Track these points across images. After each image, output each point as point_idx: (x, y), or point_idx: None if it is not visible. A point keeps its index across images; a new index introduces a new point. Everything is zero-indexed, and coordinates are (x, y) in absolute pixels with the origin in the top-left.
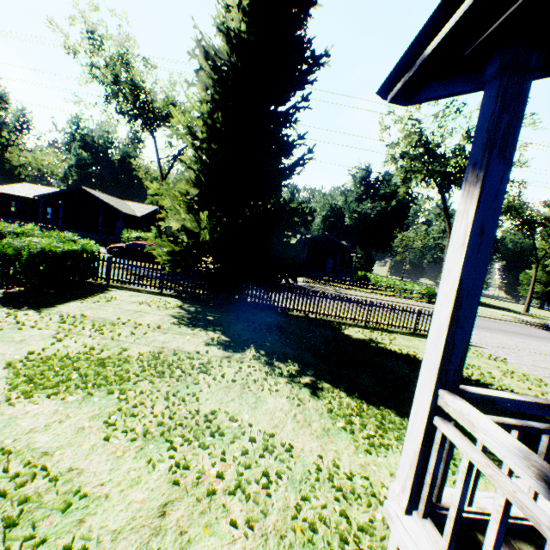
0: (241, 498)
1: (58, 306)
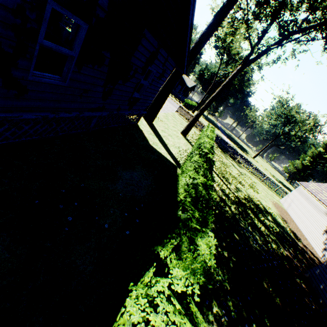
0: None
1: None
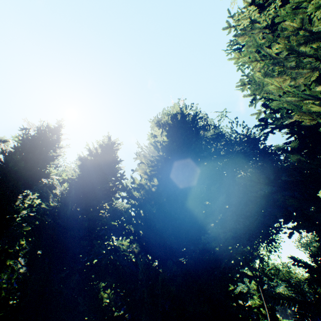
0: None
1: None
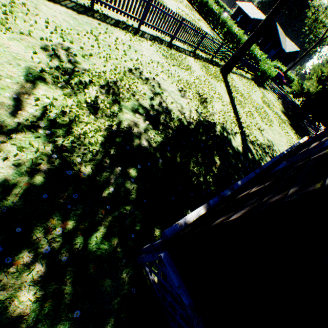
0: (284, 133)
1: (260, 88)
